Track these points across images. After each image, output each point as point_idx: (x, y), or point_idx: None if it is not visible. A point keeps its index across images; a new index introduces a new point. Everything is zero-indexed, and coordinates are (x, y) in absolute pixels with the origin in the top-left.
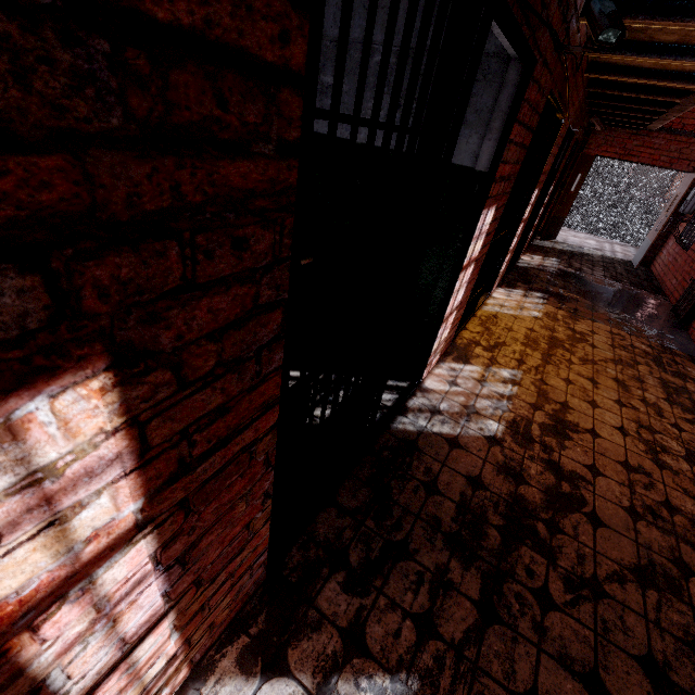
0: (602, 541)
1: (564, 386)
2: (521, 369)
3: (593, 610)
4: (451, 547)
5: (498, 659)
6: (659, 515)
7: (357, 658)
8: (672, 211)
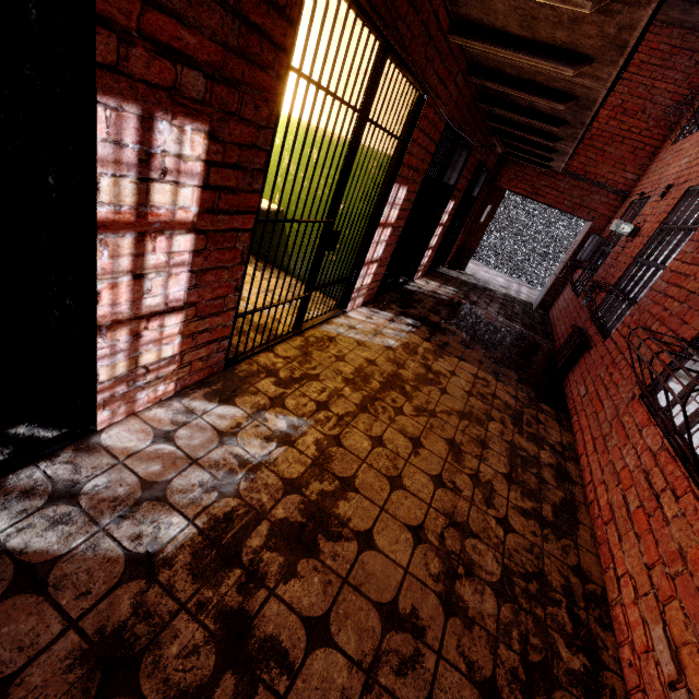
0: None
1: (367, 448)
2: (315, 418)
3: None
4: None
5: None
6: None
7: None
8: (570, 256)
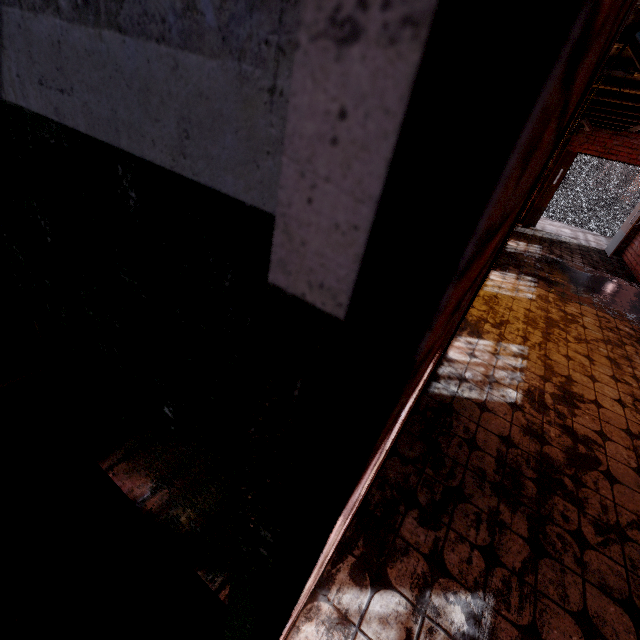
0: (619, 495)
1: (565, 361)
2: (527, 345)
3: (621, 551)
4: (498, 494)
5: (553, 585)
6: None
7: (442, 578)
8: None
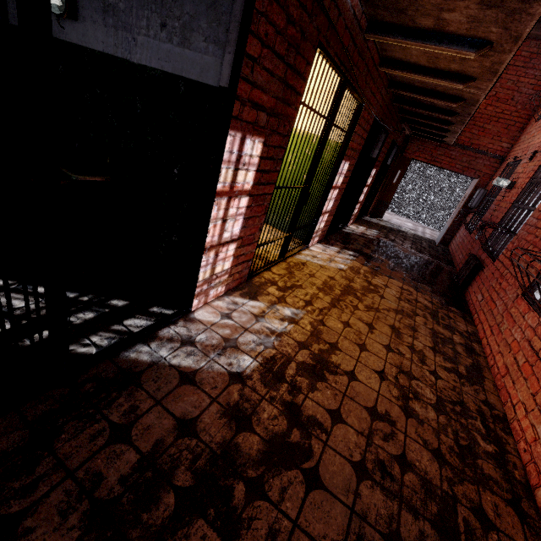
0: (309, 509)
1: (341, 328)
2: (306, 309)
3: None
4: (89, 524)
5: None
6: (389, 472)
7: None
8: (463, 204)
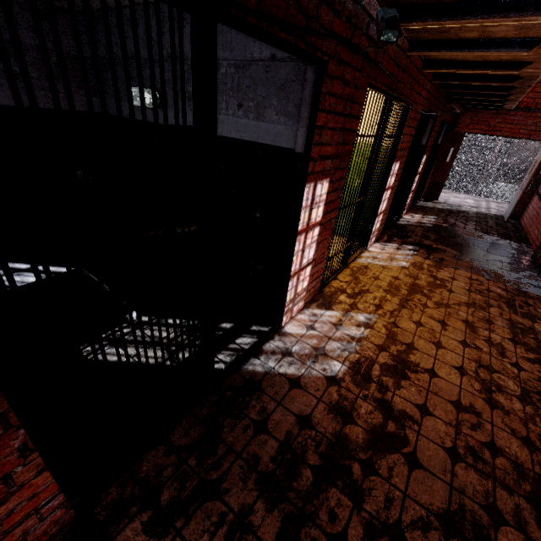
0: (414, 483)
1: (413, 328)
2: (377, 313)
3: None
4: (261, 488)
5: None
6: (481, 456)
7: None
8: (533, 173)
